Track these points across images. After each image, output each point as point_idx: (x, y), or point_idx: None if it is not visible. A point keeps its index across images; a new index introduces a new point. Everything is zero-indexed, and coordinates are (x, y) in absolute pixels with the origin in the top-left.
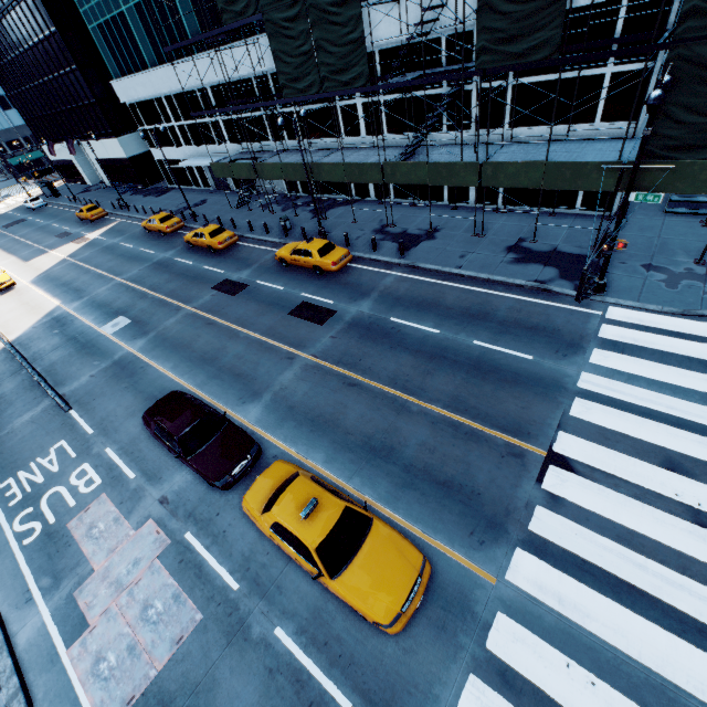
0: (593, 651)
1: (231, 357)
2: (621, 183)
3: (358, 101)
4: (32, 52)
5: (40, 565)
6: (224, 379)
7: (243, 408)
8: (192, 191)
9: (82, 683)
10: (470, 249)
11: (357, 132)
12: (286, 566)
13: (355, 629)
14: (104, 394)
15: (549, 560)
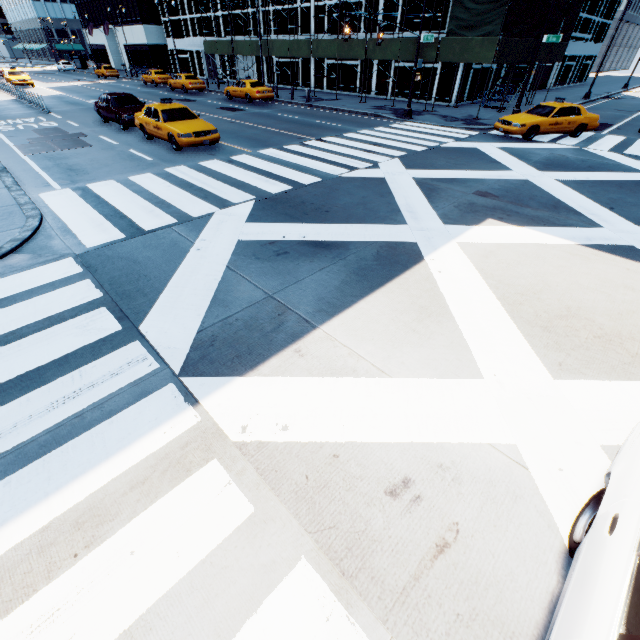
0: (278, 161)
1: None
2: (438, 55)
3: (312, 4)
4: None
5: (9, 134)
6: None
7: None
8: None
9: (19, 149)
10: (352, 104)
11: (309, 30)
12: (148, 143)
13: (170, 152)
14: (76, 112)
15: (283, 151)
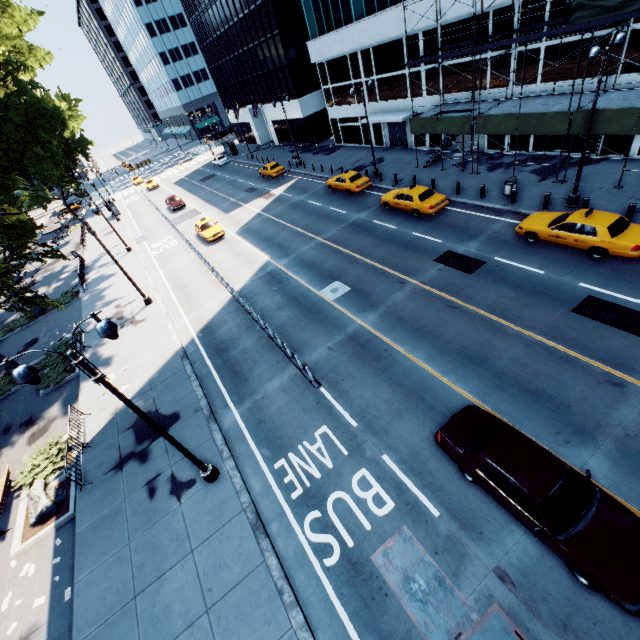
0: None
1: (508, 361)
2: None
3: None
4: (240, 24)
5: (356, 609)
6: (513, 394)
7: (570, 451)
8: (363, 149)
9: None
10: None
11: None
12: None
13: None
14: (352, 376)
15: None
